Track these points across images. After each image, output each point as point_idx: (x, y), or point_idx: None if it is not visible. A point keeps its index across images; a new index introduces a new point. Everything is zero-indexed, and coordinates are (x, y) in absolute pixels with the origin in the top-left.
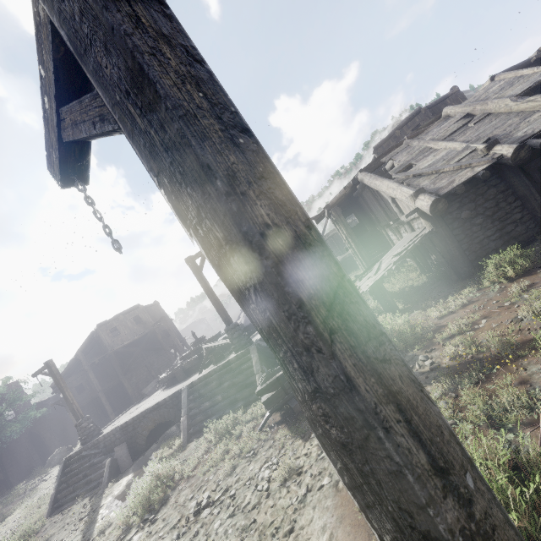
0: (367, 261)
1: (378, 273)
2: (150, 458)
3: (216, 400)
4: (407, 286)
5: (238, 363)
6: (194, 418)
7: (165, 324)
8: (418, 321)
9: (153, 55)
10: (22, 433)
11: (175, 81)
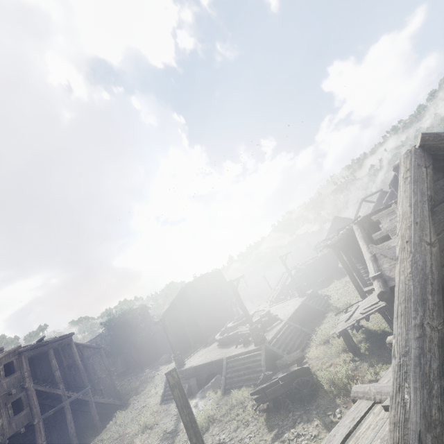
0: (359, 291)
1: (347, 322)
2: (206, 393)
3: (240, 374)
4: (379, 328)
5: (254, 354)
6: (229, 380)
7: (222, 293)
8: (357, 376)
9: (182, 413)
10: (147, 337)
11: (185, 417)
